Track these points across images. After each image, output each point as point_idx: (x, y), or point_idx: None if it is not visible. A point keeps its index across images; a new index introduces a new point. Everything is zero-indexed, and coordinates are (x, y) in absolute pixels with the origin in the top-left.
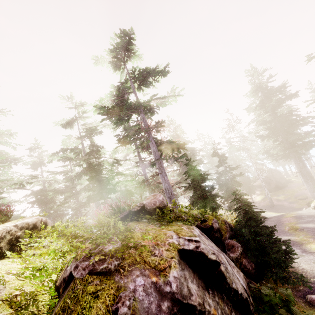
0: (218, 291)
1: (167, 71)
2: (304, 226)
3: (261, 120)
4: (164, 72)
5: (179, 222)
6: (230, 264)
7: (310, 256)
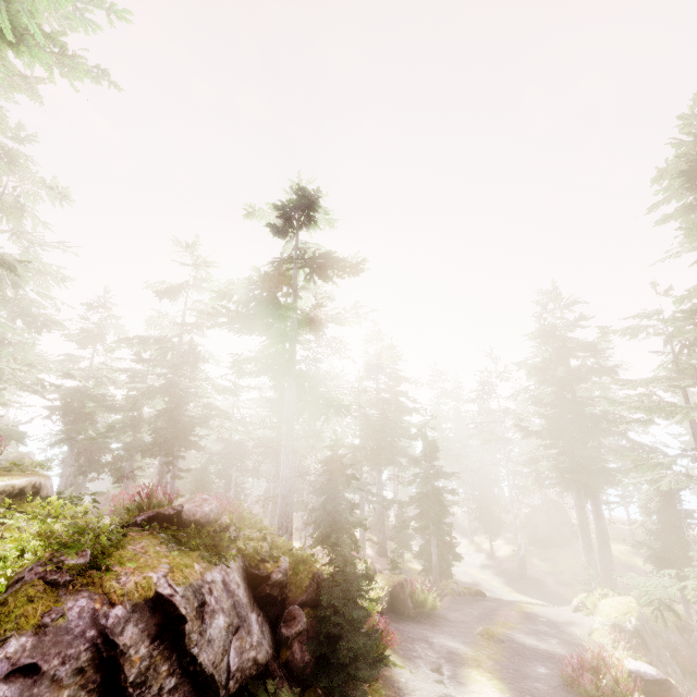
0: (169, 649)
1: (361, 270)
2: (517, 637)
3: (540, 395)
4: (355, 270)
5: (205, 554)
6: (238, 634)
7: (449, 687)
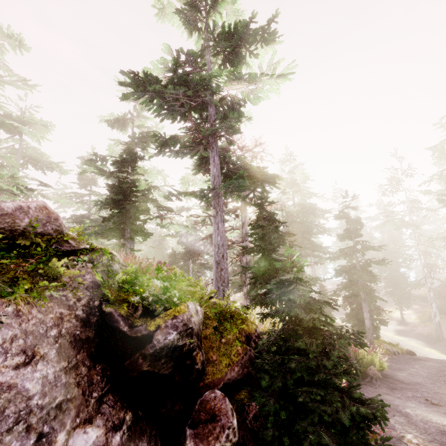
0: None
1: (273, 32)
2: None
3: None
4: (268, 34)
5: None
6: None
7: None
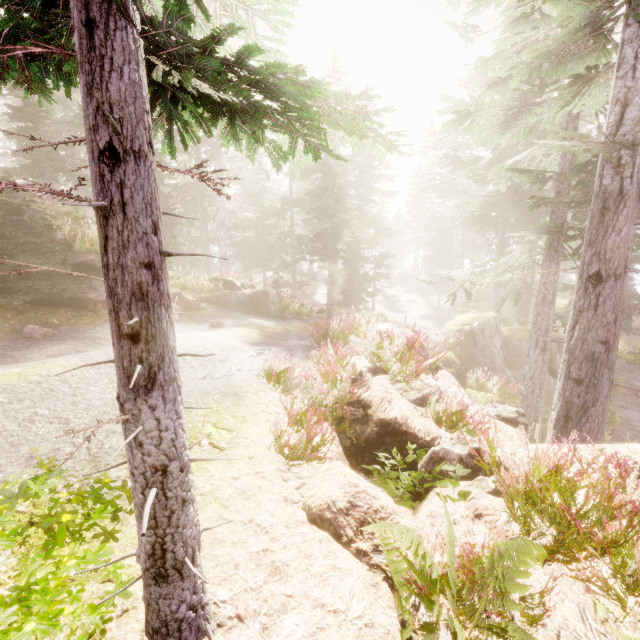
0: None
1: None
2: None
3: None
4: None
5: None
6: None
7: (196, 330)
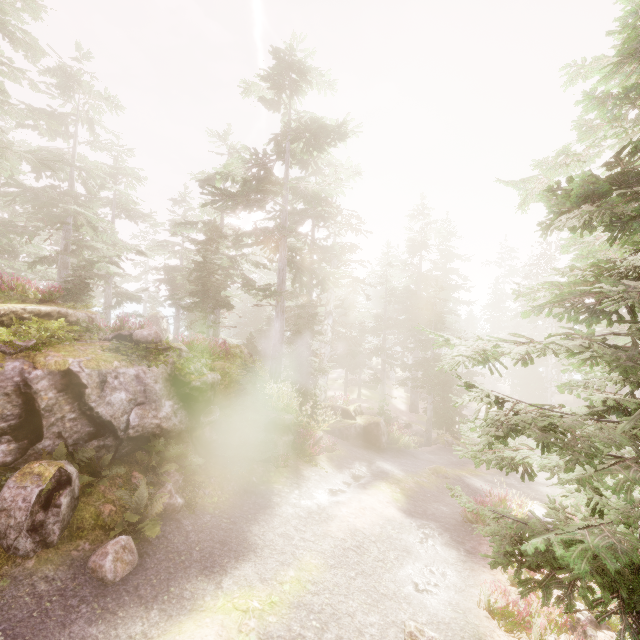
0: (72, 399)
1: (344, 133)
2: (472, 480)
3: None
4: (339, 134)
5: (131, 358)
6: (142, 407)
7: (350, 487)
